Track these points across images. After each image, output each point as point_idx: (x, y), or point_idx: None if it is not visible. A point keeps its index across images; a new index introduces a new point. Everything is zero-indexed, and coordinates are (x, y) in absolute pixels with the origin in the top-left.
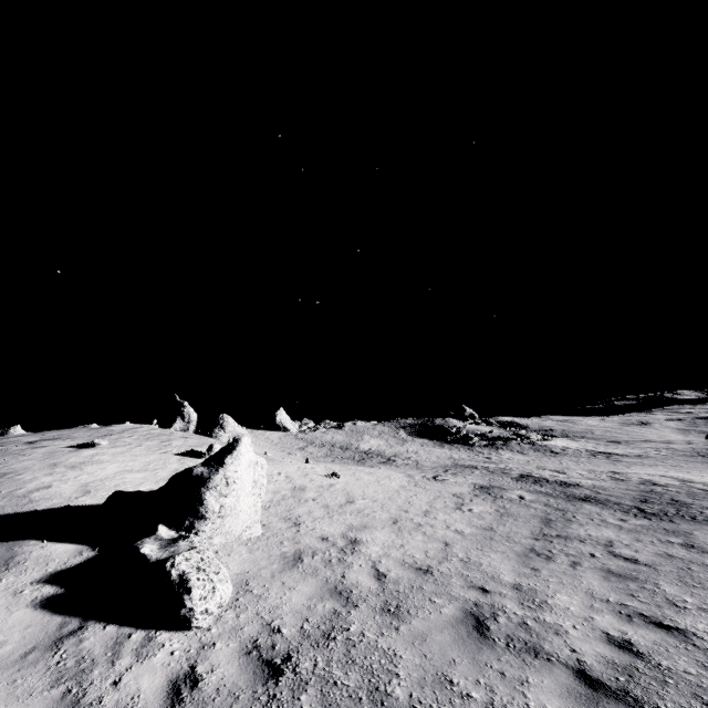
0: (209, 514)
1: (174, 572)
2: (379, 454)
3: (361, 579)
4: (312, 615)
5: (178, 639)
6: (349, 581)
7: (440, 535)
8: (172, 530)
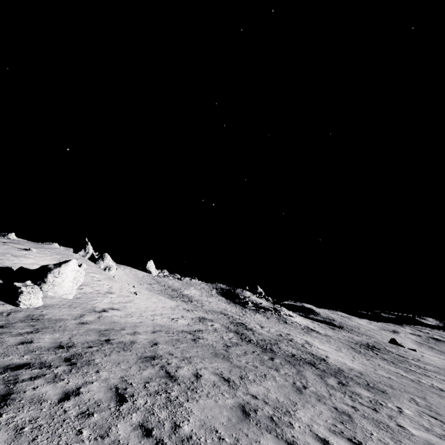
0: (48, 282)
1: (20, 290)
2: (190, 297)
3: (89, 317)
4: (59, 317)
5: (12, 307)
6: (84, 316)
7: (144, 320)
8: (32, 283)
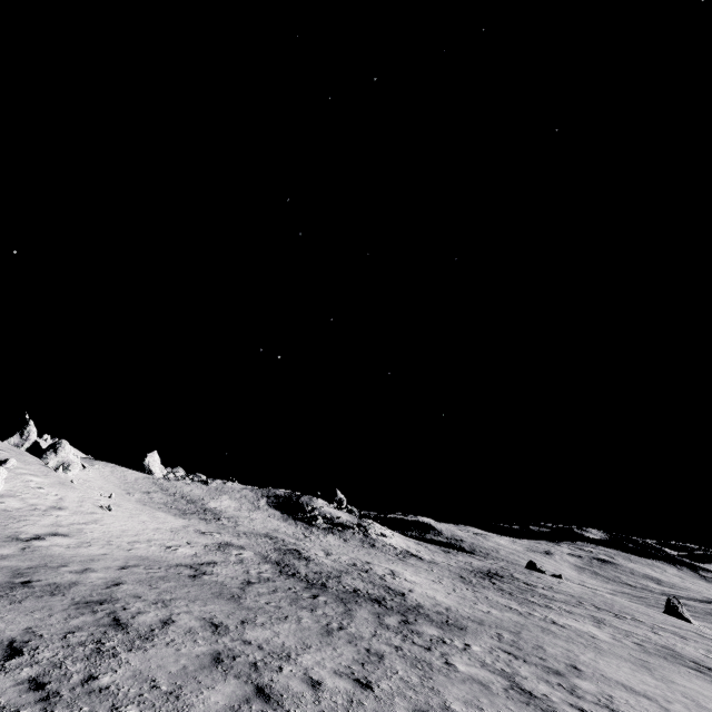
0: None
1: None
2: (218, 513)
3: (3, 549)
4: None
5: None
6: None
7: (112, 551)
8: None
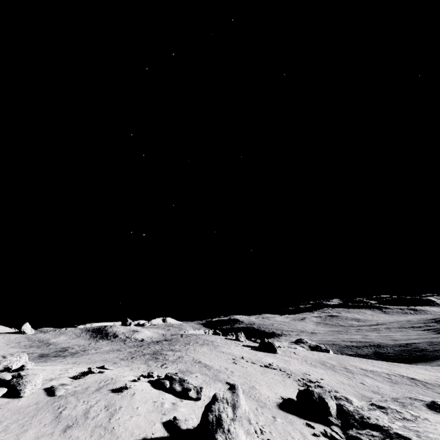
0: None
1: None
2: (52, 343)
3: None
4: None
5: None
6: None
7: None
8: None
